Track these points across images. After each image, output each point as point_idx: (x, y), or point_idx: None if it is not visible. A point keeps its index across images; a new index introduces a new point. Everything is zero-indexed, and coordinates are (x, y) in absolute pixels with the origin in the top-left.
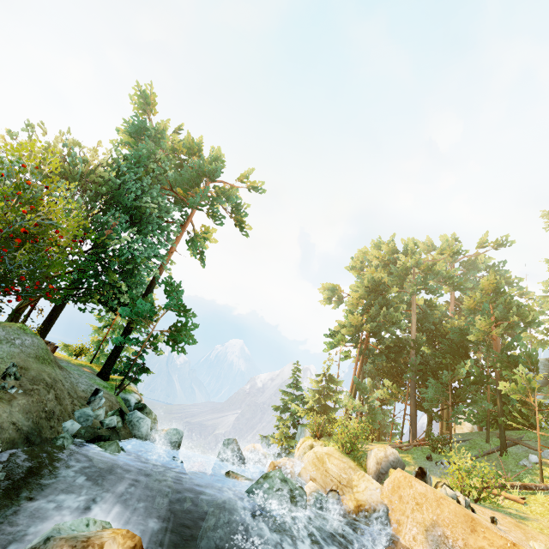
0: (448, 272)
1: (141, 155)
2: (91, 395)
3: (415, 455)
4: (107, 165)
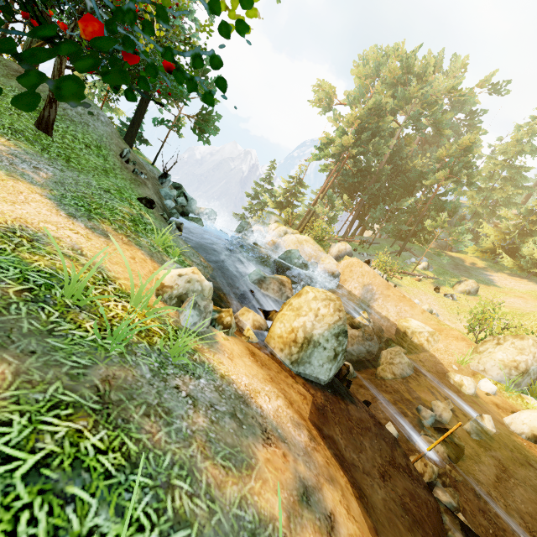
0: (442, 114)
1: None
2: (162, 177)
3: None
4: None
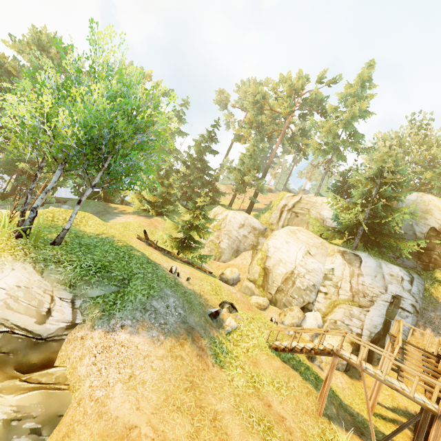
0: None
1: None
2: None
3: None
4: None
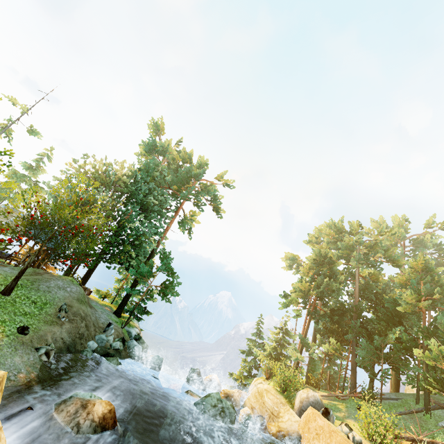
0: (387, 250)
1: (150, 167)
2: (106, 326)
3: (348, 405)
4: (129, 175)
